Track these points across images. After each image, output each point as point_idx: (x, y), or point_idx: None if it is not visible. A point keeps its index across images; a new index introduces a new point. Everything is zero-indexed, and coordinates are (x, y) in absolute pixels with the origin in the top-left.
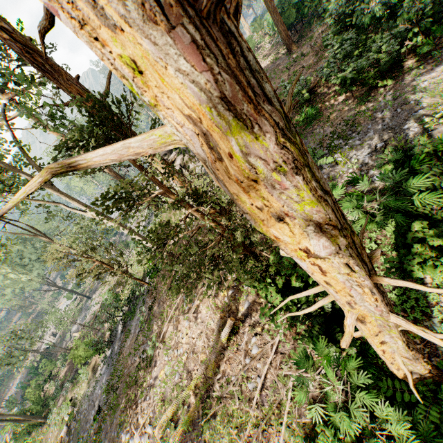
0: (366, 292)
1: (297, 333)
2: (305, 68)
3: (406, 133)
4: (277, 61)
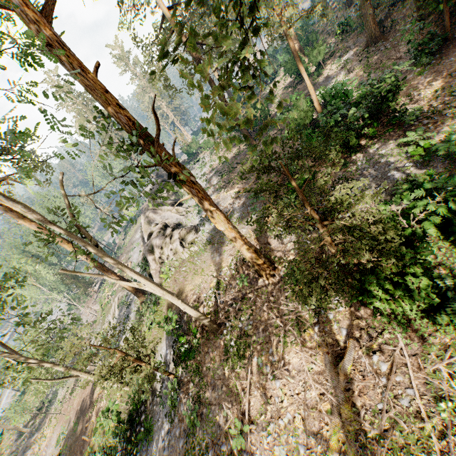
0: None
1: (415, 332)
2: (277, 153)
3: (392, 177)
4: (242, 153)
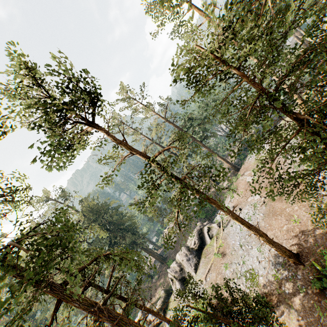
0: None
1: None
2: None
3: None
4: None
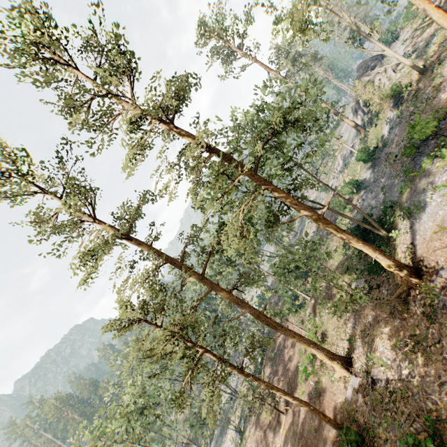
0: None
1: None
2: None
3: None
4: None
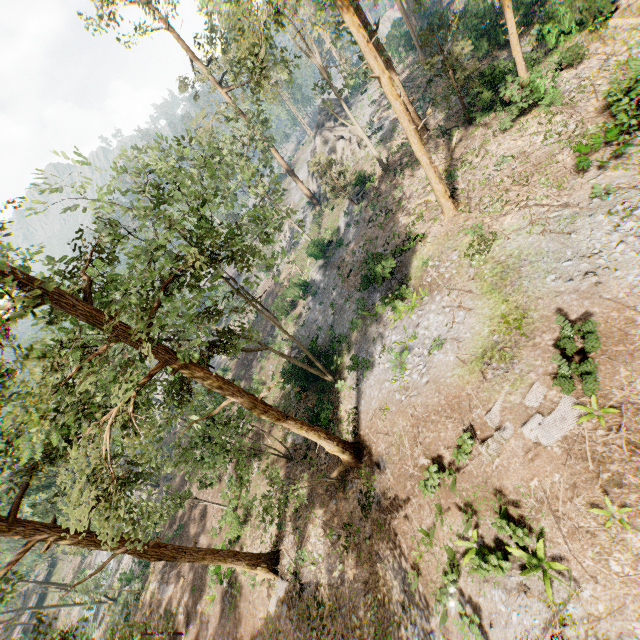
0: (513, 22)
1: (487, 126)
2: None
3: None
4: (415, 72)
